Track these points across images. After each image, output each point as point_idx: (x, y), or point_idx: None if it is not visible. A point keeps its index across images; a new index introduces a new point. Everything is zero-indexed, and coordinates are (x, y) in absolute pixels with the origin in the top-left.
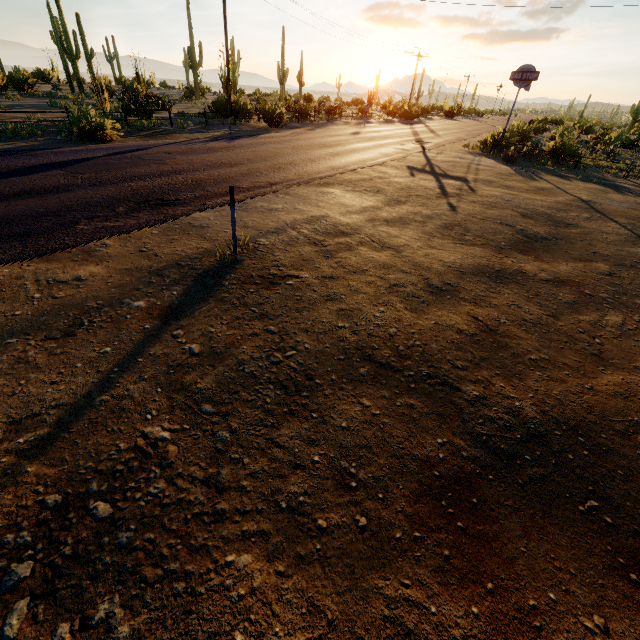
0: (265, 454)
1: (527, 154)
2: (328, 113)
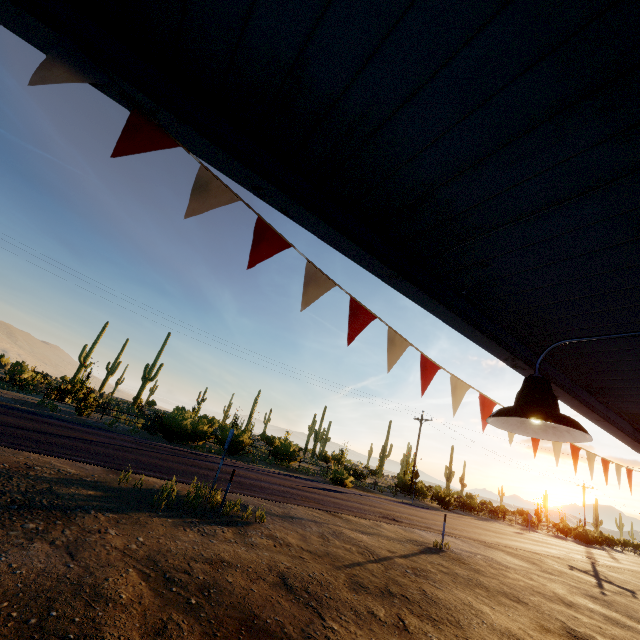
0: (471, 590)
1: None
2: (491, 511)
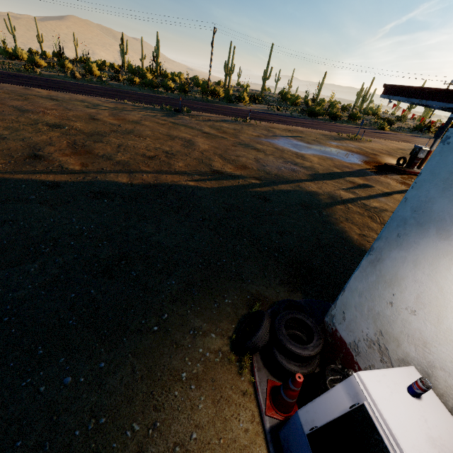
0: None
1: None
2: None
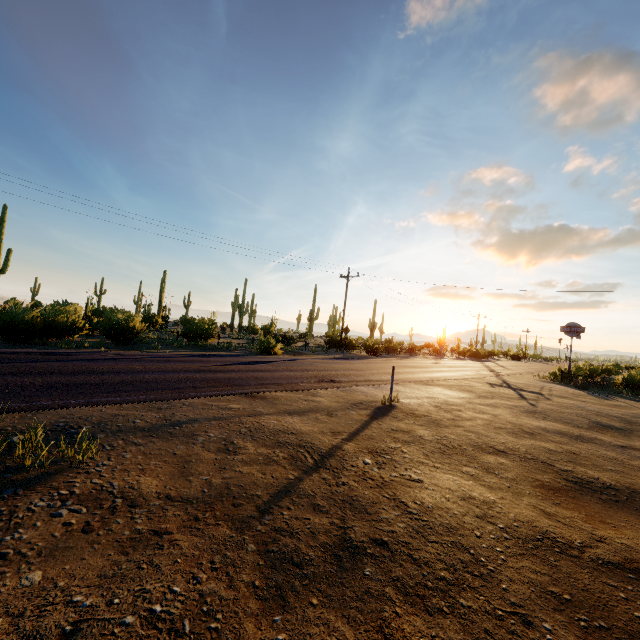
0: (448, 460)
1: (598, 384)
2: (410, 350)
